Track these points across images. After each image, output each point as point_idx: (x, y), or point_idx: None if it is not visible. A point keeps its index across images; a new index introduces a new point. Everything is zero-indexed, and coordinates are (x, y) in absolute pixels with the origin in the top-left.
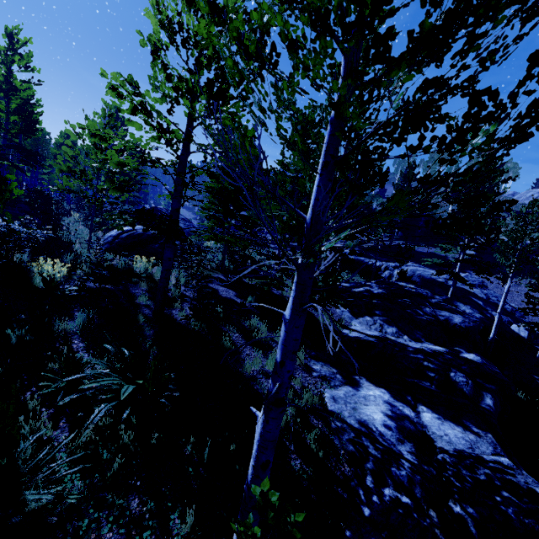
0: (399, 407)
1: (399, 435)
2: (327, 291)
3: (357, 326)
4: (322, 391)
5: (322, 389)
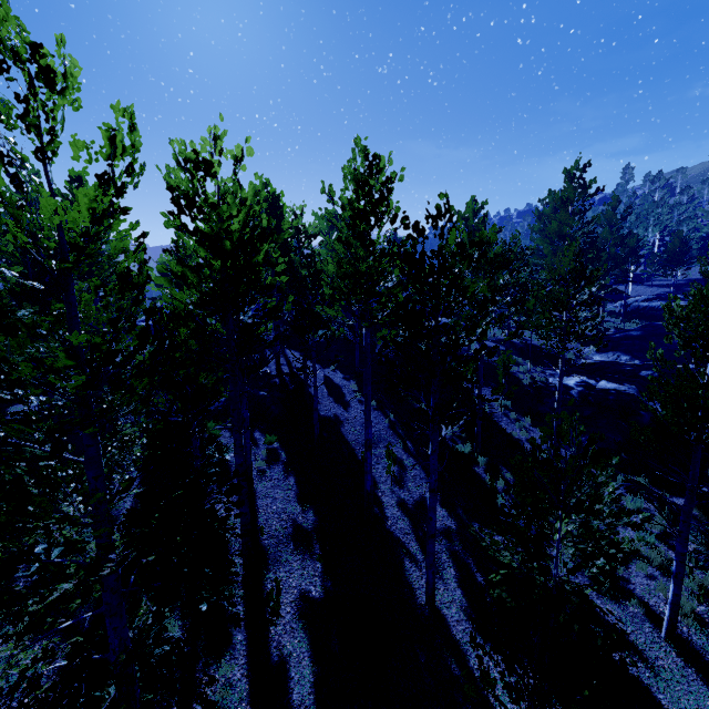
0: (588, 380)
1: (579, 386)
2: (537, 333)
3: (597, 358)
4: (548, 378)
5: (549, 378)
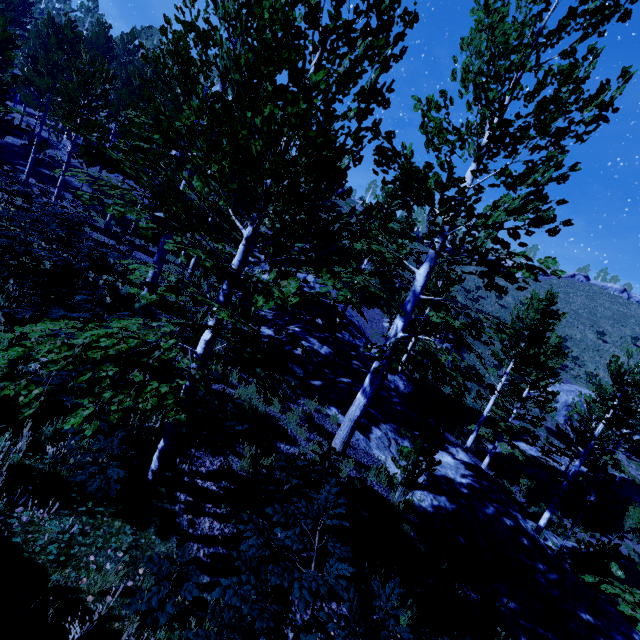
0: None
1: None
2: None
3: (385, 460)
4: None
5: None
